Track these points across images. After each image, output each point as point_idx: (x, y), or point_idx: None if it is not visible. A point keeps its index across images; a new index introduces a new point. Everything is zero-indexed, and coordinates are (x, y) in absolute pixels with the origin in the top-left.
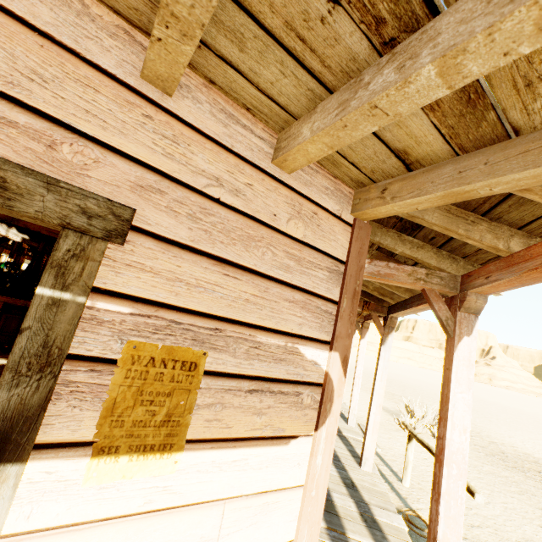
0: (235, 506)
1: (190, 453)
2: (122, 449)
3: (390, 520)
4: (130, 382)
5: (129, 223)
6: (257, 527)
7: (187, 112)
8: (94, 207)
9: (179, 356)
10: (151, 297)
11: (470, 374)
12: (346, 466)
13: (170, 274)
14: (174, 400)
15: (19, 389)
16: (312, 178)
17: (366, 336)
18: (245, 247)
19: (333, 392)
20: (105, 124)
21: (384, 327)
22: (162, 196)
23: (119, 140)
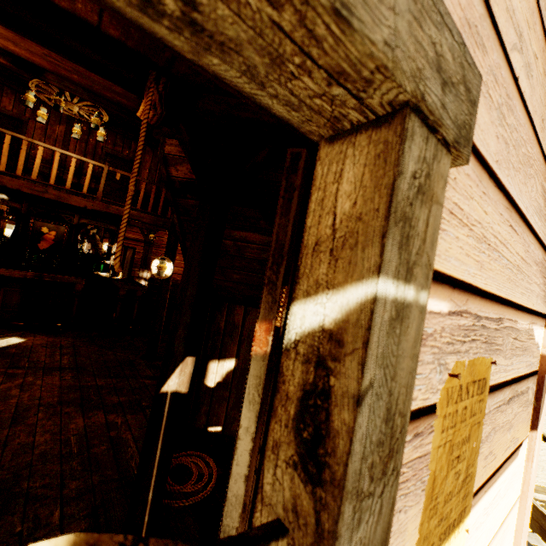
0: None
1: (473, 510)
2: (434, 545)
3: None
4: (444, 436)
5: (475, 110)
6: None
7: None
8: (447, 57)
9: (476, 374)
10: (463, 277)
11: None
12: None
13: (478, 229)
14: (470, 445)
15: (359, 528)
16: None
17: None
18: (523, 177)
19: None
20: None
21: None
22: (482, 56)
23: None
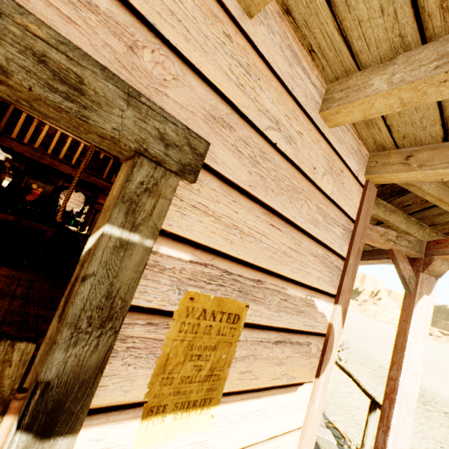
0: None
1: (224, 406)
2: (168, 407)
3: (322, 434)
4: (183, 336)
5: (203, 158)
6: None
7: (261, 40)
8: (172, 134)
9: (226, 308)
10: (209, 244)
11: (426, 328)
12: None
13: (228, 220)
14: (217, 354)
15: (76, 348)
16: (344, 135)
17: None
18: (289, 198)
19: (333, 342)
20: (188, 34)
21: None
22: (230, 132)
23: (199, 57)
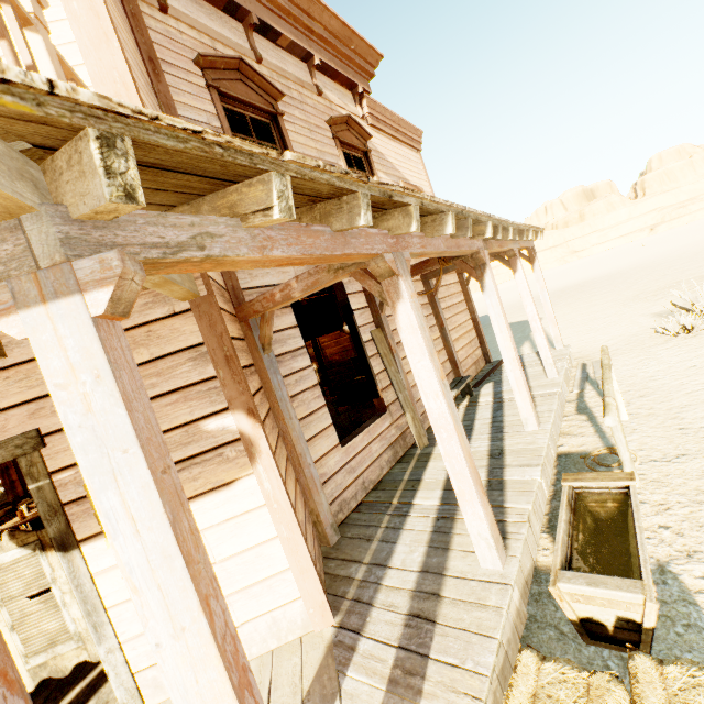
0: (212, 531)
1: None
2: None
3: (522, 476)
4: None
5: (39, 436)
6: (239, 537)
7: (21, 355)
8: (20, 442)
9: None
10: None
11: (418, 340)
12: (507, 434)
13: None
14: None
15: (54, 525)
16: None
17: (518, 267)
18: None
19: (252, 439)
20: None
21: (474, 270)
22: (45, 409)
23: (6, 401)
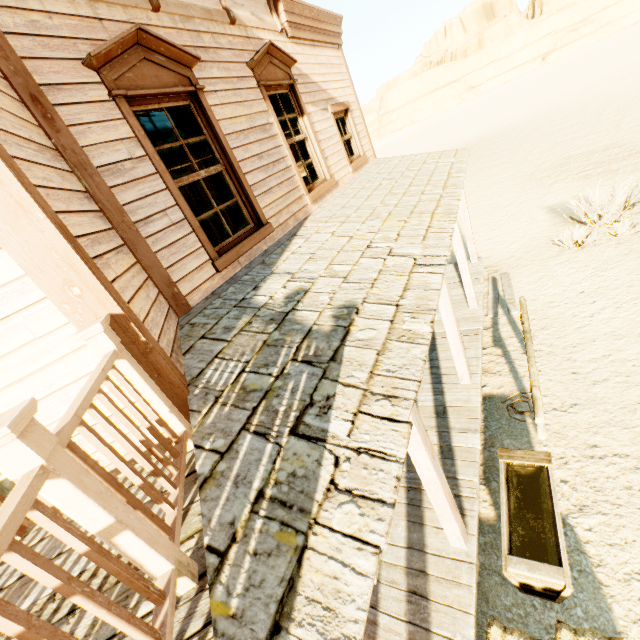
0: None
1: None
2: None
3: (466, 443)
4: None
5: None
6: None
7: None
8: None
9: None
10: None
11: (417, 438)
12: (445, 386)
13: None
14: None
15: None
16: None
17: None
18: None
19: None
20: None
21: None
22: None
23: None
